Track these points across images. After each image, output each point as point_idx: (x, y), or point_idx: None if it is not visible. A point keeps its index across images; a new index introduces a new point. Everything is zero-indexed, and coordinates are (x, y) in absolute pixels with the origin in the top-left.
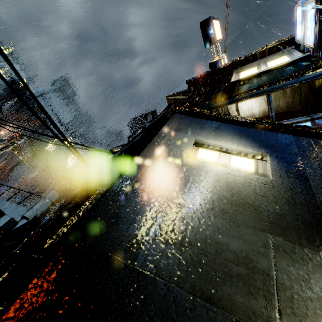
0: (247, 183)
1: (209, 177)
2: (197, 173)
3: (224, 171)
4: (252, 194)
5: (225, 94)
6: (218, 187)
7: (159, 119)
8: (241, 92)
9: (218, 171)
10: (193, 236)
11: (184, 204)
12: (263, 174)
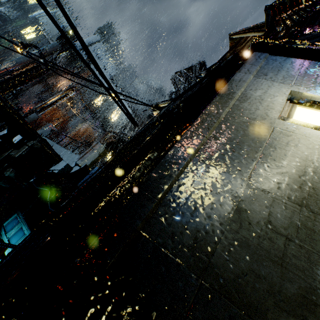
0: None
1: None
2: (300, 146)
3: None
4: None
5: None
6: None
7: (230, 60)
8: None
9: None
10: (303, 254)
11: (281, 195)
12: None
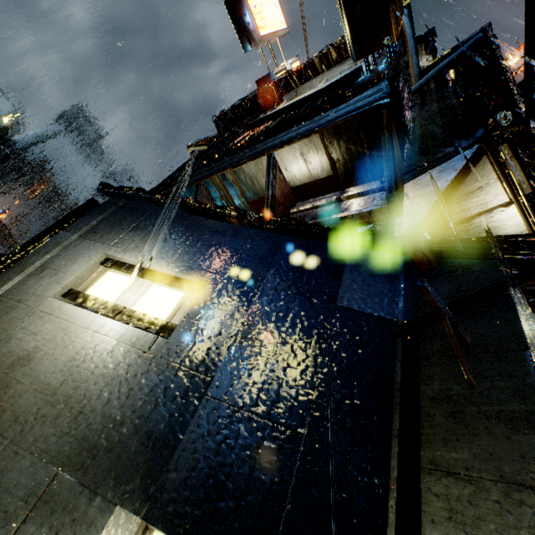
0: (115, 352)
1: (56, 341)
2: (43, 332)
3: (95, 326)
4: (104, 376)
5: (220, 152)
6: (54, 364)
7: (76, 211)
8: (230, 151)
9: (84, 325)
10: None
11: None
12: (171, 326)
